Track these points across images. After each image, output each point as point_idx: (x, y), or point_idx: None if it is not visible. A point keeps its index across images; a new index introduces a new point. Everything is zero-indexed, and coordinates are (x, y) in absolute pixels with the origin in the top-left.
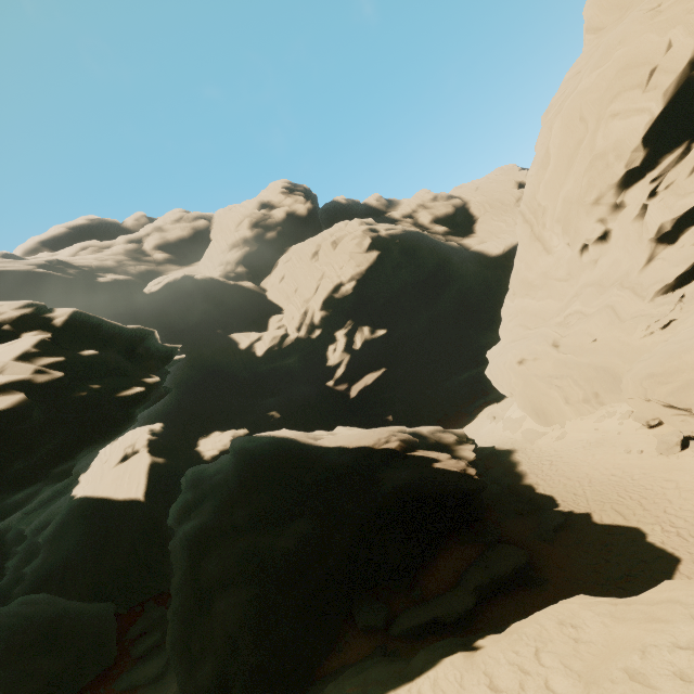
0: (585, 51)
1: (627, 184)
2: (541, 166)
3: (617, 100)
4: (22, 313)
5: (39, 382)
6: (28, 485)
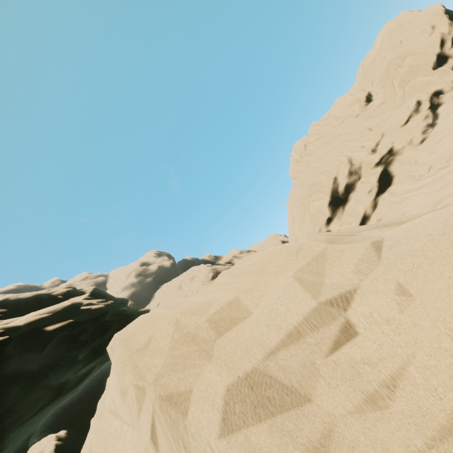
0: (294, 184)
1: (328, 223)
2: (292, 222)
3: (312, 196)
4: (69, 289)
5: (102, 304)
6: (100, 354)
